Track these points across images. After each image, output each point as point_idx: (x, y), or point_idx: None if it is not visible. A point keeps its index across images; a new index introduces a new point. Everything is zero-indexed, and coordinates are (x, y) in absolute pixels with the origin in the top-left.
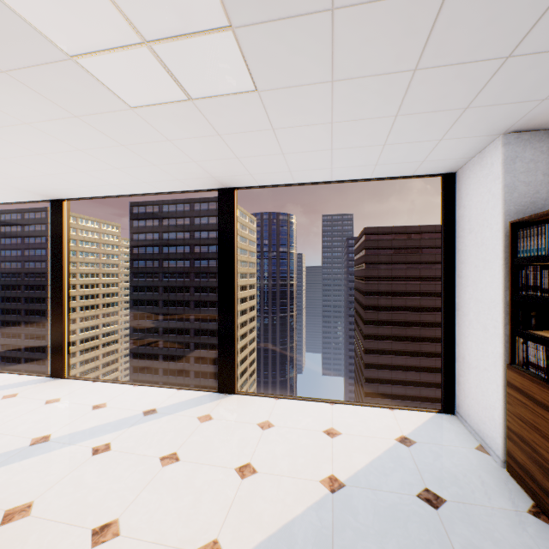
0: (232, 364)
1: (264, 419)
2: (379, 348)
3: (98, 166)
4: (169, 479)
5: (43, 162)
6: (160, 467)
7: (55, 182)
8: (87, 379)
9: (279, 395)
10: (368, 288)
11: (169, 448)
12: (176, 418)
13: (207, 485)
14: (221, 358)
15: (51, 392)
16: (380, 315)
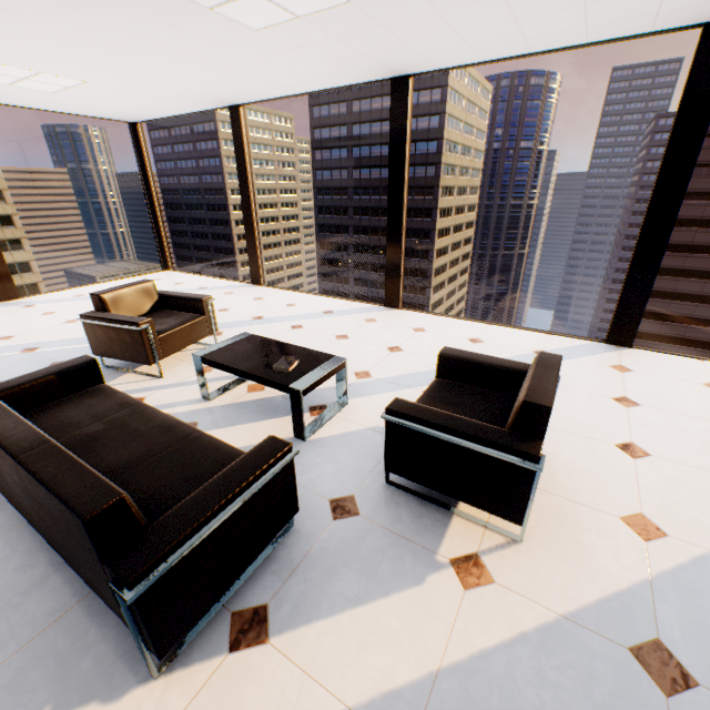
0: (638, 312)
1: (706, 380)
2: (668, 312)
3: (556, 6)
4: (649, 420)
5: (482, 10)
6: (624, 408)
7: (443, 46)
8: (425, 312)
9: (700, 357)
10: (682, 213)
11: (611, 391)
12: (582, 363)
13: (704, 433)
14: (623, 304)
15: (405, 321)
16: (689, 260)
